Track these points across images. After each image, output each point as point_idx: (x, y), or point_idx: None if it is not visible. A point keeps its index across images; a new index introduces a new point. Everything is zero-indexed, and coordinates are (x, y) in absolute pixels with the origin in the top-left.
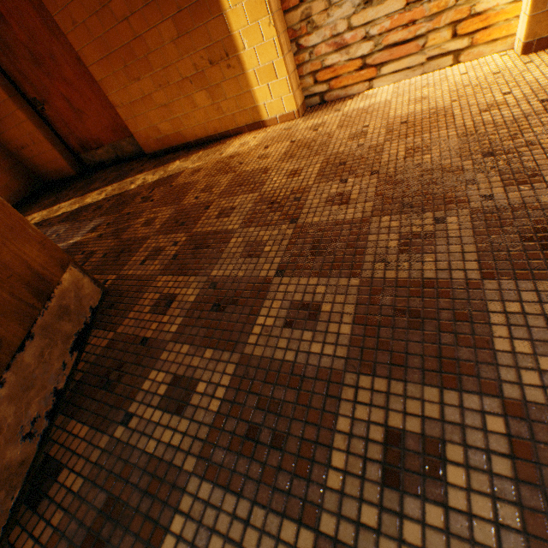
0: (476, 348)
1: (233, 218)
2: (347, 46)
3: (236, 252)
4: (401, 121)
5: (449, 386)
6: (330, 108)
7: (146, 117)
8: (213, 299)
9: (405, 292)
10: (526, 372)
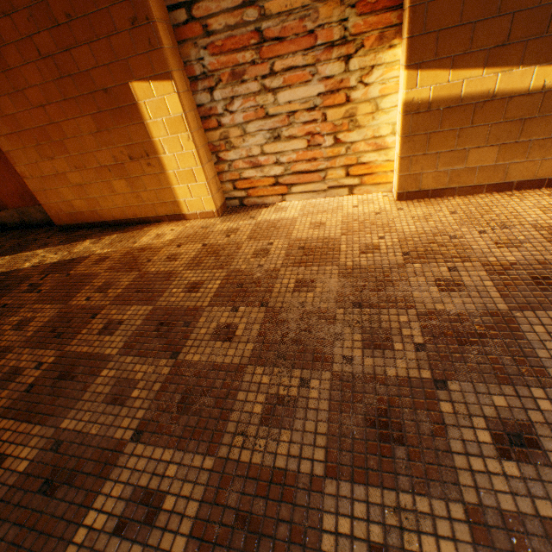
0: None
1: (116, 338)
2: (262, 165)
3: (102, 391)
4: (300, 245)
5: None
6: (247, 212)
7: (59, 192)
8: (48, 470)
9: (253, 486)
10: None
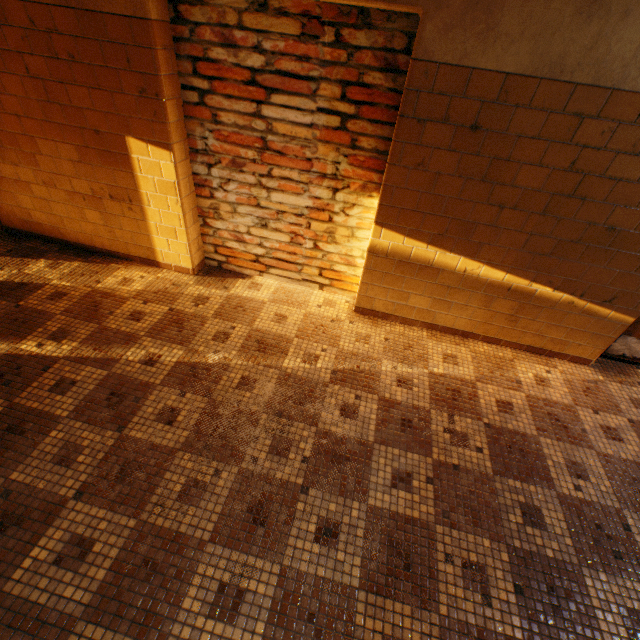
0: (173, 603)
1: (67, 399)
2: (246, 241)
3: (51, 451)
4: (258, 337)
5: (140, 637)
6: (223, 279)
7: (16, 197)
8: None
9: (160, 542)
10: (187, 627)
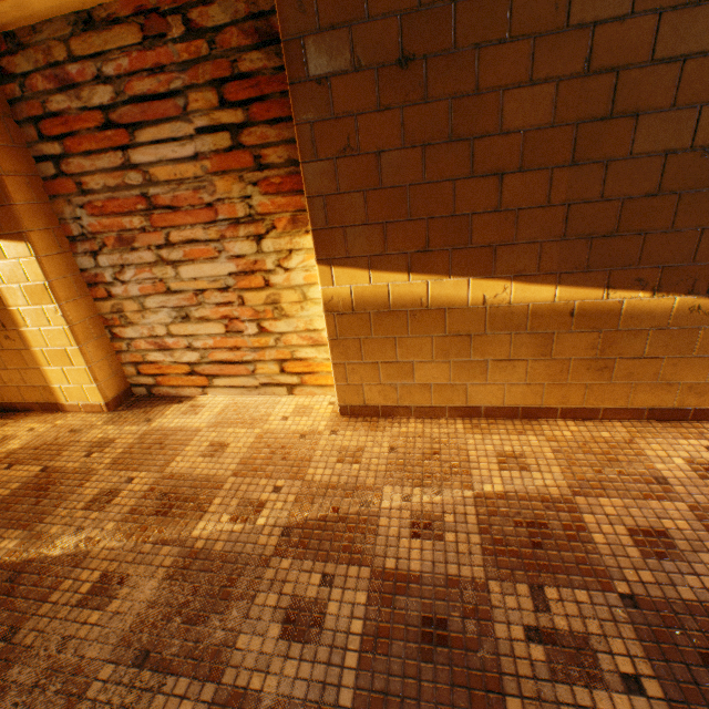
0: None
1: None
2: (173, 347)
3: None
4: (166, 487)
5: None
6: (150, 408)
7: None
8: None
9: None
10: None
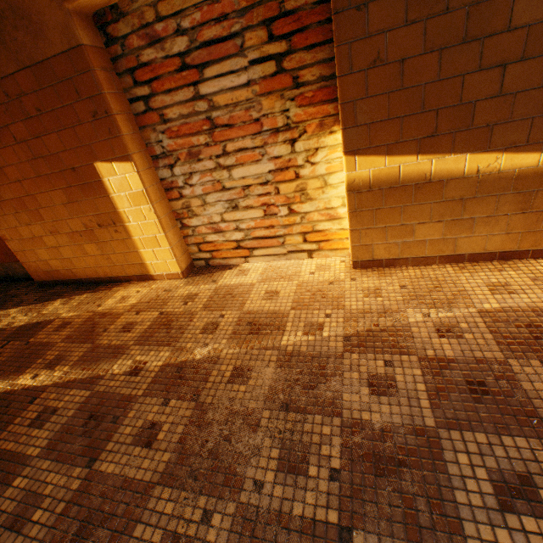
0: None
1: (43, 432)
2: (224, 230)
3: (7, 508)
4: (249, 319)
5: None
6: (211, 274)
7: (37, 253)
8: None
9: None
10: None
